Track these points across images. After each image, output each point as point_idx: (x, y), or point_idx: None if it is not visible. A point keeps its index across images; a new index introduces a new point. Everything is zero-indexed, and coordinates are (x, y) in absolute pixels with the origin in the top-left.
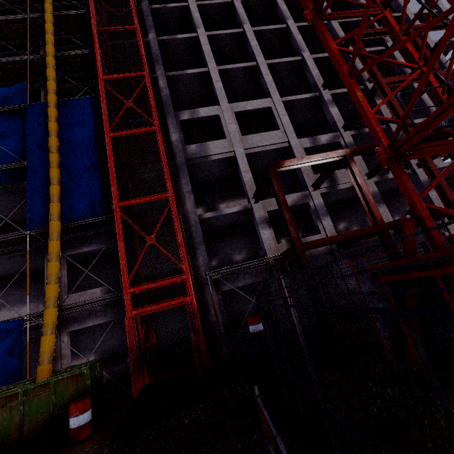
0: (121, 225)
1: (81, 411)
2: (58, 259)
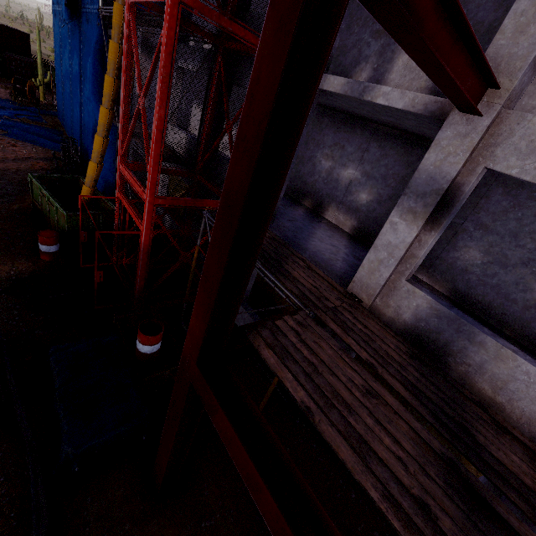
0: (127, 47)
1: (41, 242)
2: (114, 74)
